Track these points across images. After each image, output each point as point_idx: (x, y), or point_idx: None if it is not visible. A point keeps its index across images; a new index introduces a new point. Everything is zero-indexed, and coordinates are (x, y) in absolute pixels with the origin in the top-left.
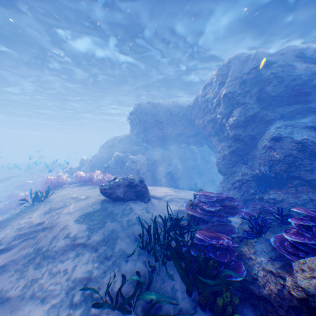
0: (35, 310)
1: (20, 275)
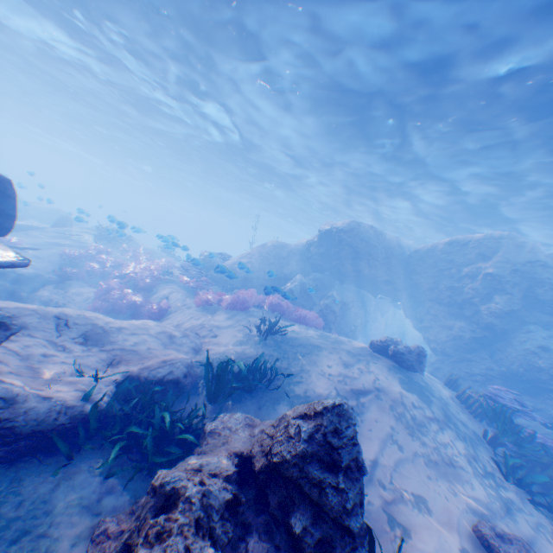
0: (465, 475)
1: (419, 440)
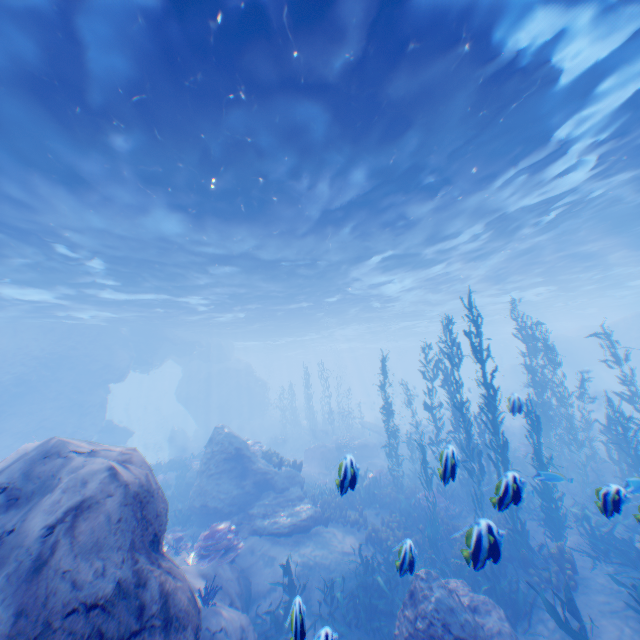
0: None
1: None
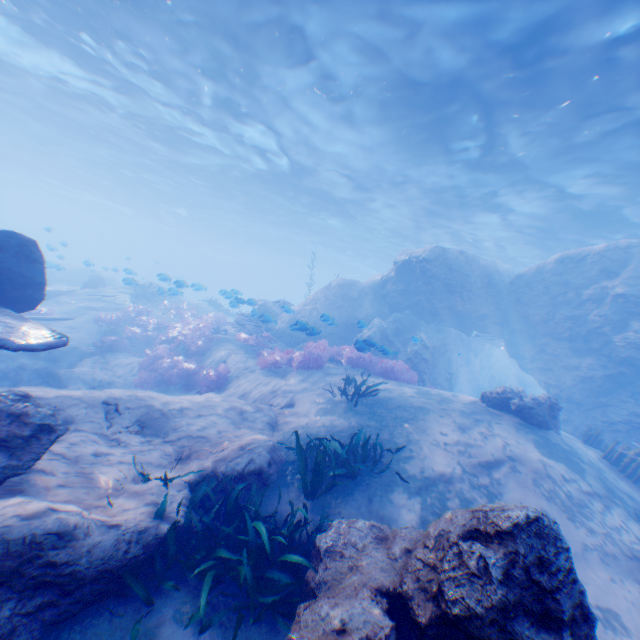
0: None
1: (584, 527)
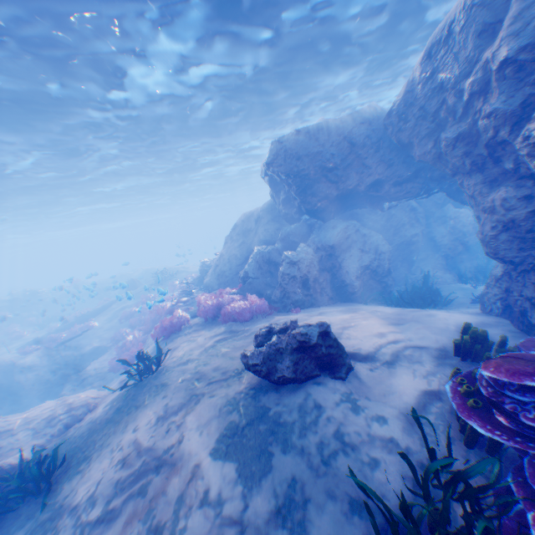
0: None
1: None
